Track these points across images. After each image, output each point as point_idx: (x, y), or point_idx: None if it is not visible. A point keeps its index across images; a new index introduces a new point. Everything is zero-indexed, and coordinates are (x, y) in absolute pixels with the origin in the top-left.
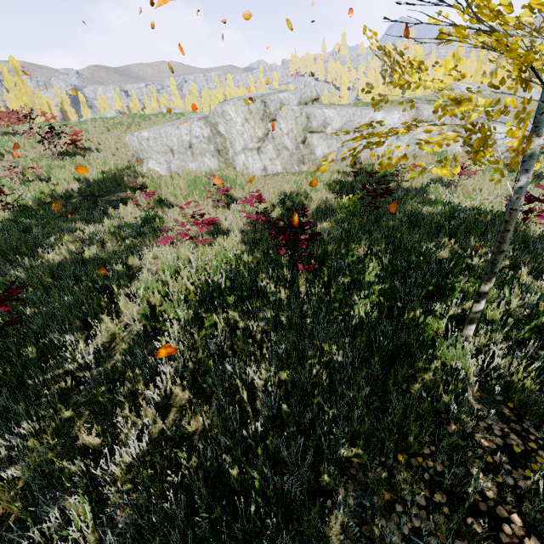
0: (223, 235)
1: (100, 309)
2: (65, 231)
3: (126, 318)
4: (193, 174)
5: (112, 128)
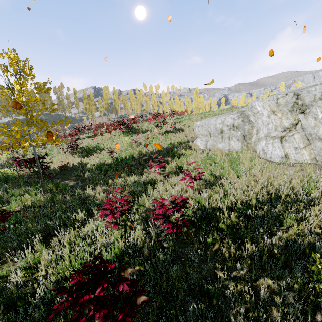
0: (148, 223)
1: (33, 244)
2: (113, 177)
3: (17, 264)
4: (219, 151)
5: (204, 117)
